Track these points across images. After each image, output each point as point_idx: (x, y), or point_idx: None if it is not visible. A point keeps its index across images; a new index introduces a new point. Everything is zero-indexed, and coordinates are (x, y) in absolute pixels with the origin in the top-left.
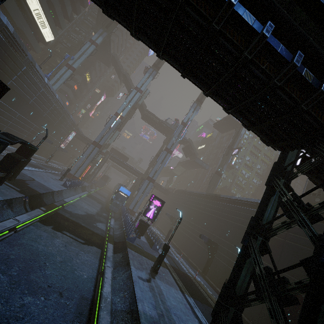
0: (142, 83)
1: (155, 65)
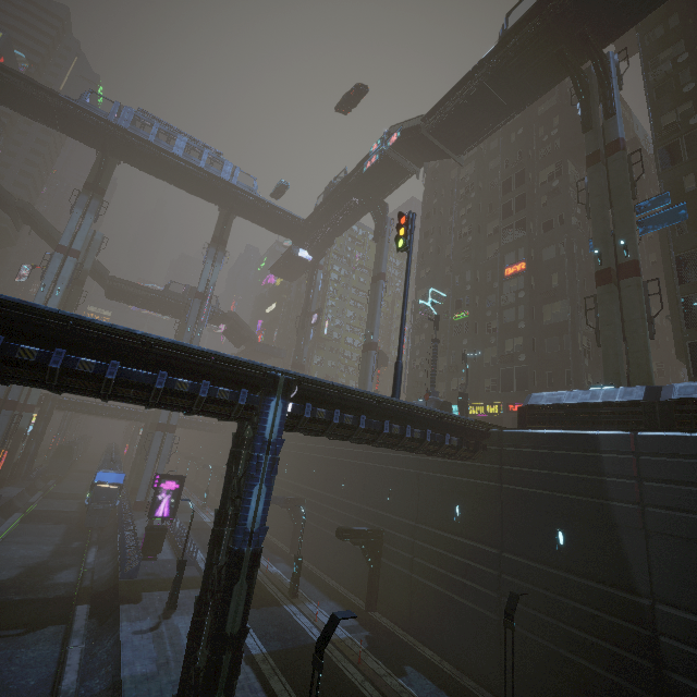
0: (72, 233)
1: (89, 185)
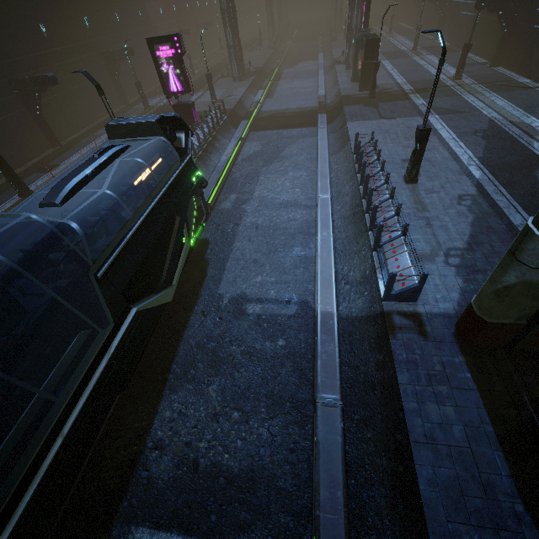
0: None
1: None
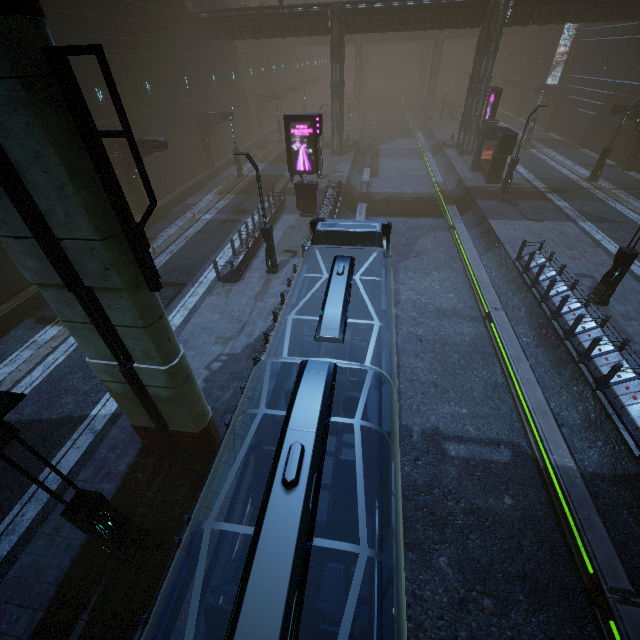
0: None
1: None
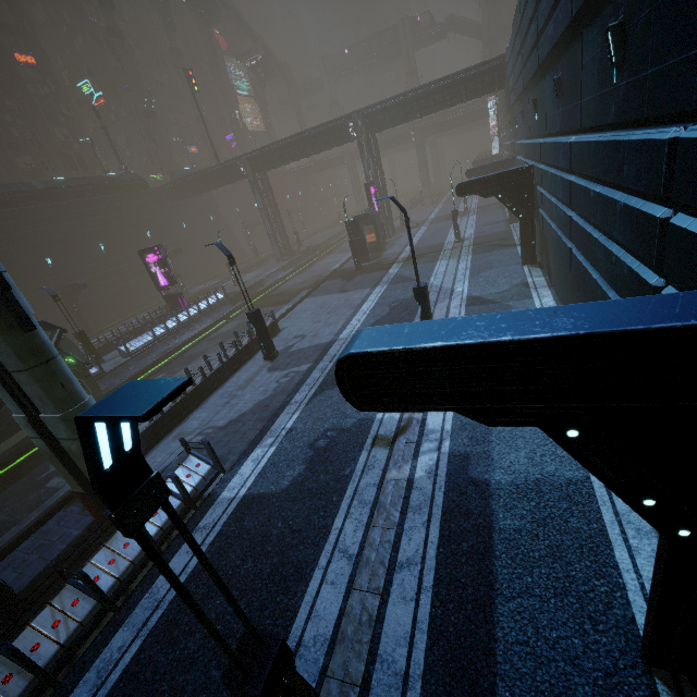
0: None
1: None
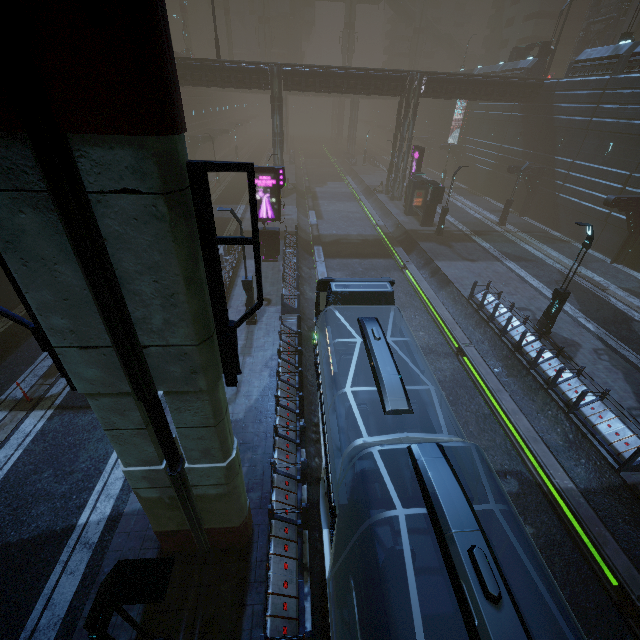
0: None
1: None
